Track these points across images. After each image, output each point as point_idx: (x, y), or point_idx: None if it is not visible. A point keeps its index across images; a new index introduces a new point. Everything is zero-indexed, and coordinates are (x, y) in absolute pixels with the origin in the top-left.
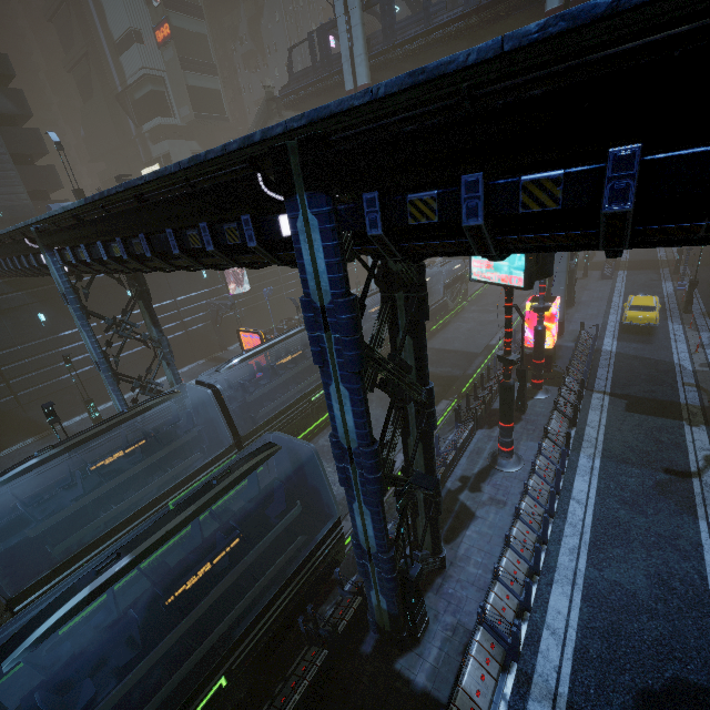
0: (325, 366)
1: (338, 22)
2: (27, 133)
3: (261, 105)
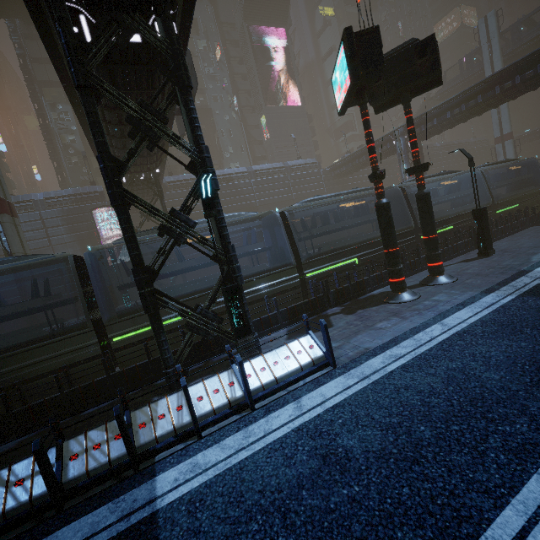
0: None
1: (482, 47)
2: (313, 142)
3: (421, 105)
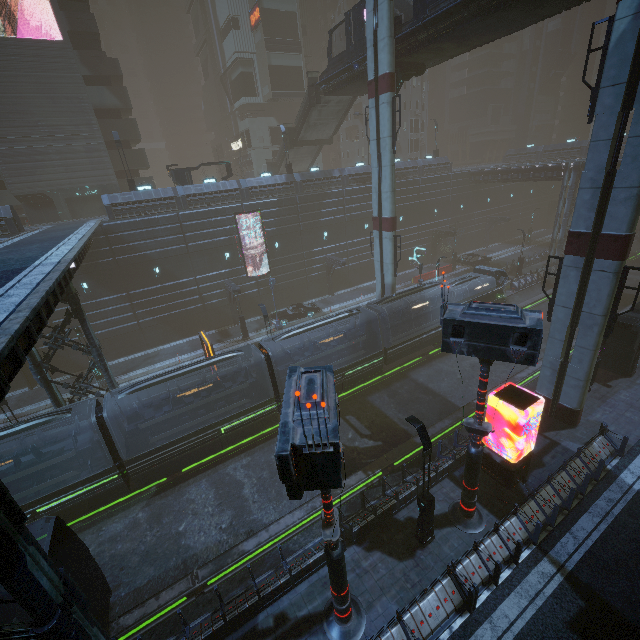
0: None
1: (366, 0)
2: (126, 123)
3: (307, 91)
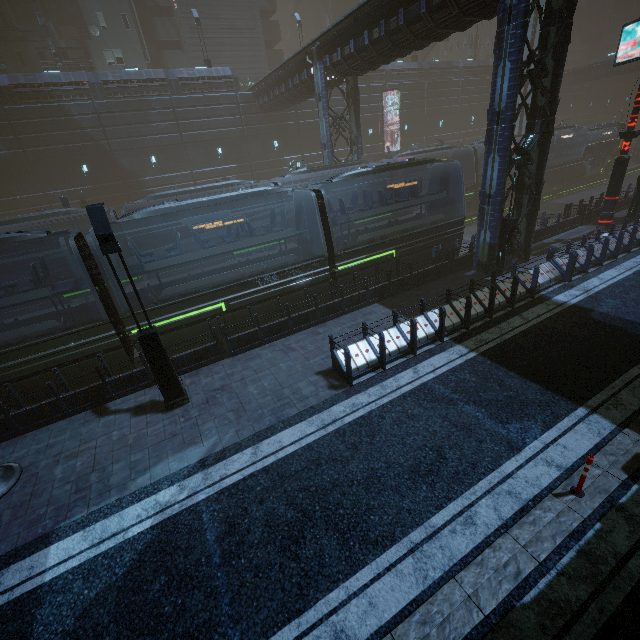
0: (500, 52)
1: None
2: (272, 25)
3: None
